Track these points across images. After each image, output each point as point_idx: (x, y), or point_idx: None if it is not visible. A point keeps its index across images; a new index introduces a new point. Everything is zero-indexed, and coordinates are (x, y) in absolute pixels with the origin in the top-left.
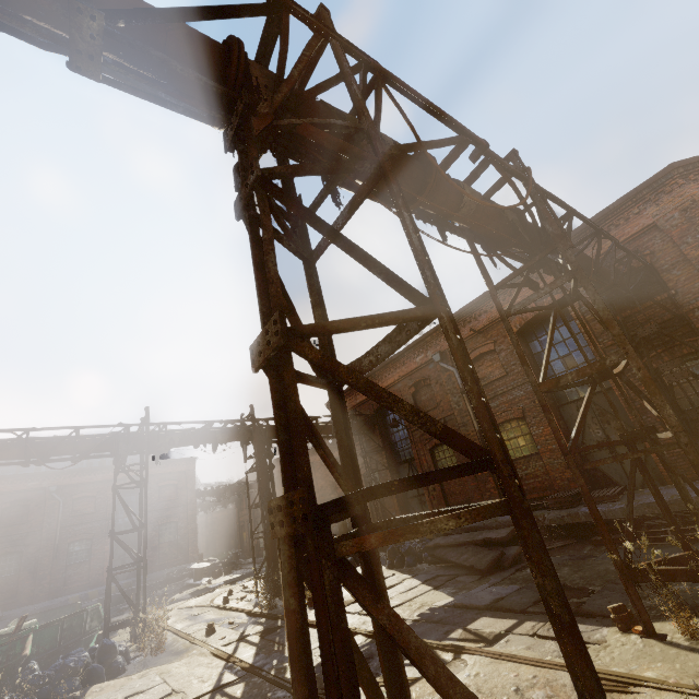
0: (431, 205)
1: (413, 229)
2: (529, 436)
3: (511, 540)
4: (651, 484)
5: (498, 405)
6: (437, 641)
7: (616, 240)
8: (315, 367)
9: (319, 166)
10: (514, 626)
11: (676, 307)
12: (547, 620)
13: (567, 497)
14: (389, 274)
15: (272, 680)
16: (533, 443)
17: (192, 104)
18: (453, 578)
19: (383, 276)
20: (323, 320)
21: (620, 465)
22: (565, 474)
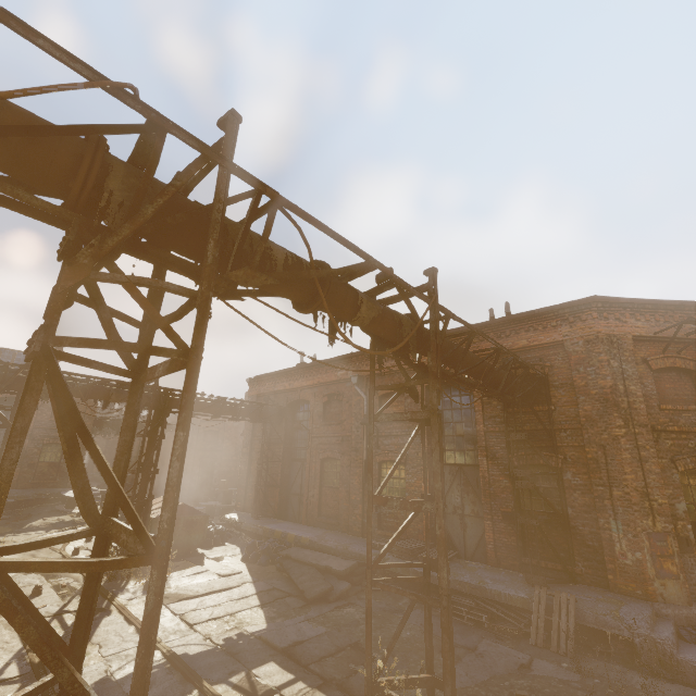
0: (324, 311)
1: (179, 455)
2: (403, 481)
3: (349, 573)
4: (428, 608)
5: (389, 444)
6: (212, 687)
7: (516, 357)
8: (83, 513)
9: (119, 347)
10: (288, 684)
11: (550, 422)
12: (315, 686)
13: (408, 550)
14: (125, 508)
15: (45, 692)
16: (404, 489)
17: (15, 210)
18: (284, 597)
19: (121, 507)
20: (128, 447)
21: (463, 533)
22: (418, 525)
